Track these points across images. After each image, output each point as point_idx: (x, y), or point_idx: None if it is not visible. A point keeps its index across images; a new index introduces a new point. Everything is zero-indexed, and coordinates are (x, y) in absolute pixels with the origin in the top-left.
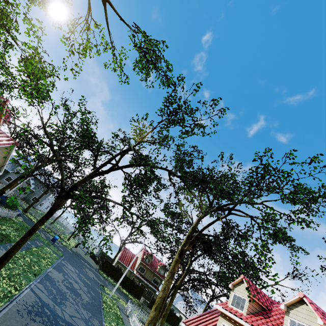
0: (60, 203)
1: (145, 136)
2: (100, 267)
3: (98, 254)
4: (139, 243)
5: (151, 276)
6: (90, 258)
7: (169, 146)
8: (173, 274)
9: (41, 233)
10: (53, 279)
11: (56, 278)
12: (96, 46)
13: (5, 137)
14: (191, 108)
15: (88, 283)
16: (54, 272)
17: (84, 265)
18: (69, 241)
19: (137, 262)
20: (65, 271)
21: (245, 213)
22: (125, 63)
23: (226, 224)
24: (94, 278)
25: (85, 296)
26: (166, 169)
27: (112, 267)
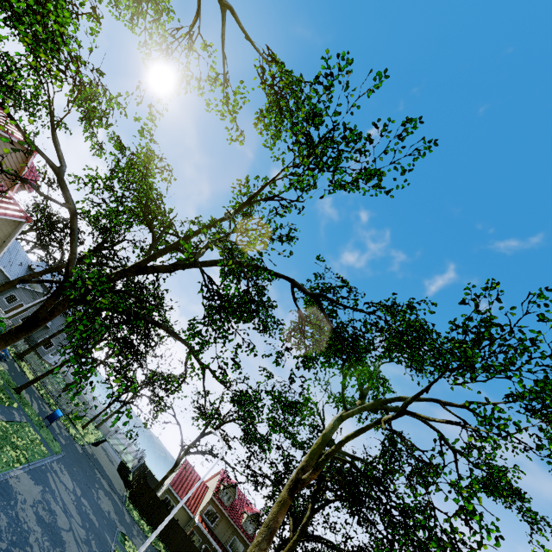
0: (57, 309)
1: (256, 194)
2: (130, 495)
3: (134, 468)
4: (216, 456)
5: (227, 533)
6: (117, 473)
7: (303, 207)
8: (272, 531)
9: (33, 401)
10: (14, 494)
11: (24, 493)
12: (198, 81)
13: (11, 205)
14: (357, 134)
15: (94, 522)
16: (25, 481)
17: (100, 482)
18: (86, 430)
19: (205, 496)
20: (52, 485)
21: (429, 424)
22: (241, 106)
23: (395, 433)
24: (112, 514)
25: (74, 549)
26: (289, 277)
27: (153, 499)
